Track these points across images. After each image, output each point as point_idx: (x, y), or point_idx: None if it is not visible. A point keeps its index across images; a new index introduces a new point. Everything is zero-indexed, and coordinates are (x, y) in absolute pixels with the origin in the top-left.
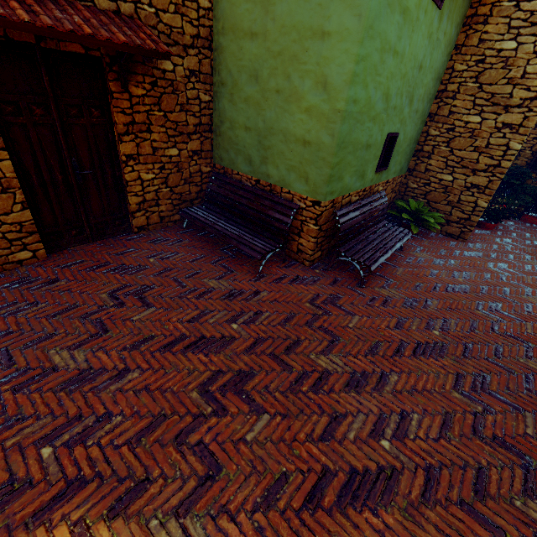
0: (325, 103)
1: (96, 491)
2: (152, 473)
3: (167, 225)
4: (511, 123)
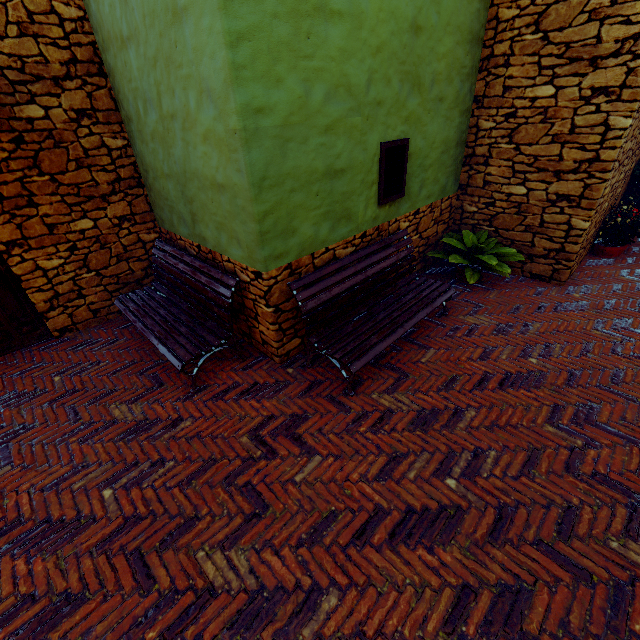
0: (218, 123)
1: None
2: None
3: (107, 318)
4: (606, 86)
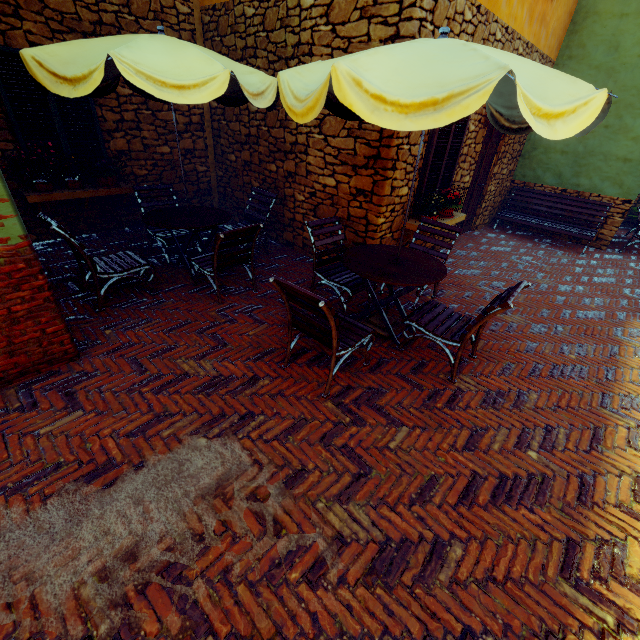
0: None
1: (632, 315)
2: None
3: (482, 226)
4: None
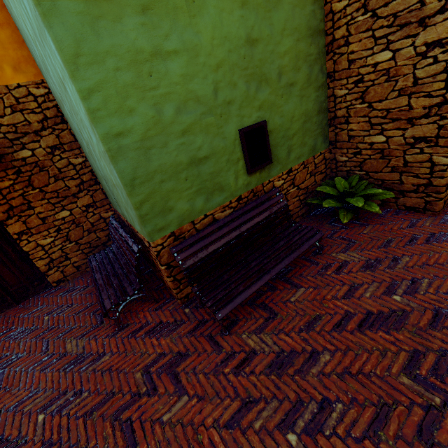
0: (99, 147)
1: None
2: None
3: (86, 270)
4: (439, 39)
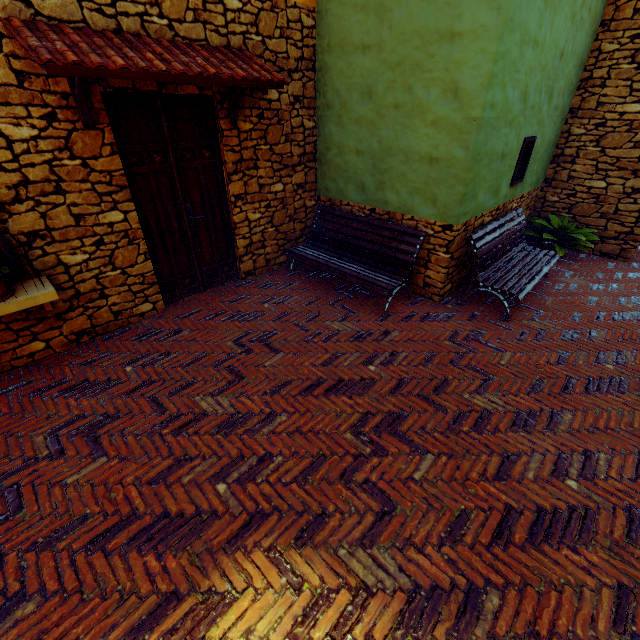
0: (456, 113)
1: (279, 522)
2: (327, 508)
3: (272, 268)
4: None
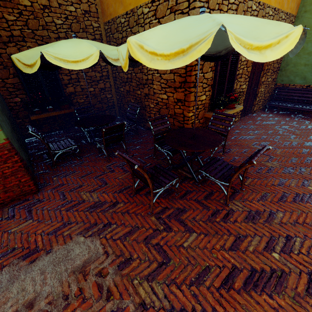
0: None
1: None
2: None
3: (258, 111)
4: None
